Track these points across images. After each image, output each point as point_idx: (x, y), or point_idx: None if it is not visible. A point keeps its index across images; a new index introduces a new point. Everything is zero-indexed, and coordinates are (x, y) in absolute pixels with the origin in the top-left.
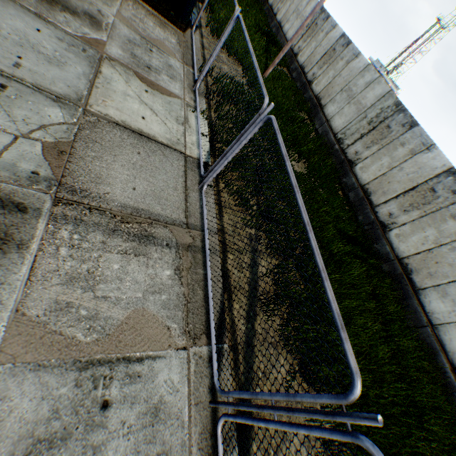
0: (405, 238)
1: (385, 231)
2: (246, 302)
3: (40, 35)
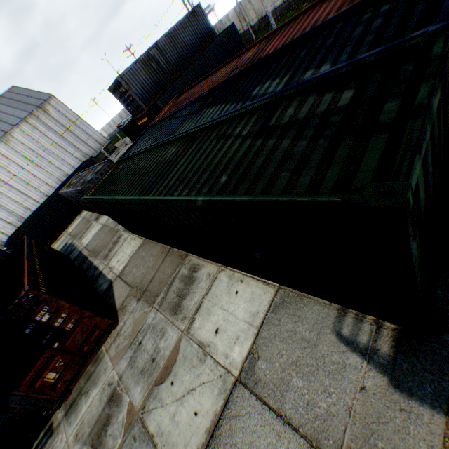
0: None
1: None
2: None
3: None
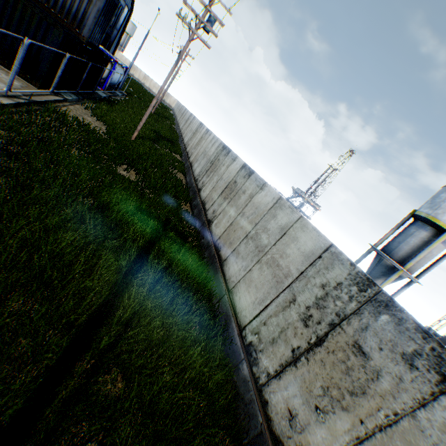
0: (220, 223)
1: (210, 225)
2: None
3: None
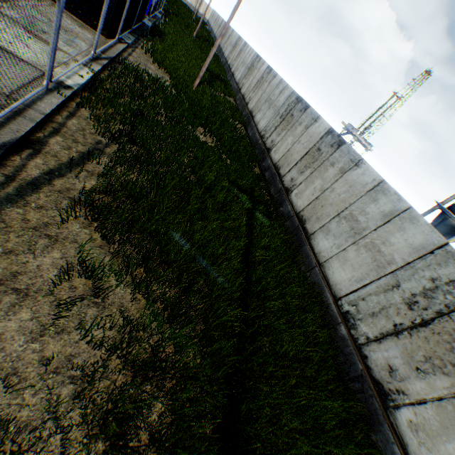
0: (301, 194)
1: (289, 194)
2: (56, 165)
3: None
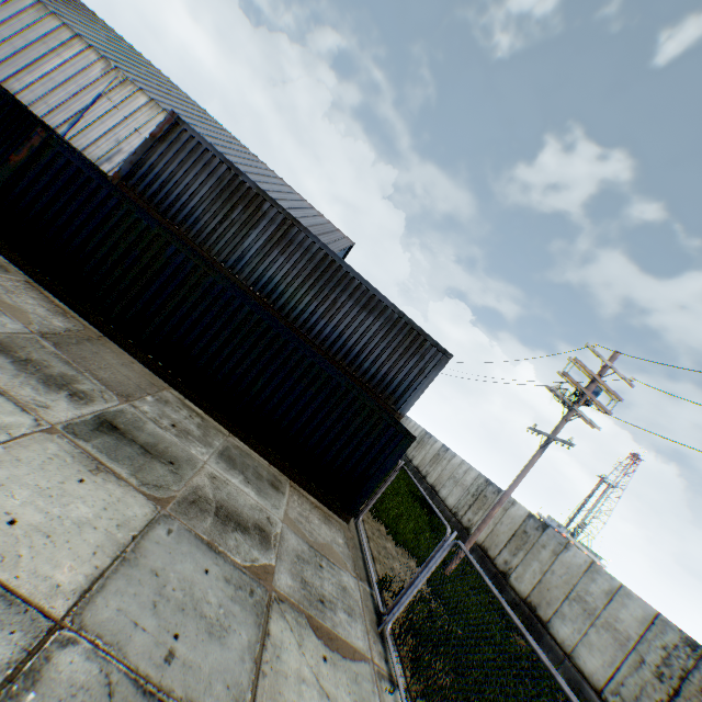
0: None
1: None
2: None
3: (207, 577)
